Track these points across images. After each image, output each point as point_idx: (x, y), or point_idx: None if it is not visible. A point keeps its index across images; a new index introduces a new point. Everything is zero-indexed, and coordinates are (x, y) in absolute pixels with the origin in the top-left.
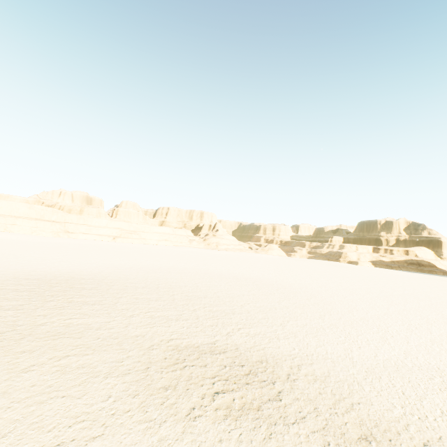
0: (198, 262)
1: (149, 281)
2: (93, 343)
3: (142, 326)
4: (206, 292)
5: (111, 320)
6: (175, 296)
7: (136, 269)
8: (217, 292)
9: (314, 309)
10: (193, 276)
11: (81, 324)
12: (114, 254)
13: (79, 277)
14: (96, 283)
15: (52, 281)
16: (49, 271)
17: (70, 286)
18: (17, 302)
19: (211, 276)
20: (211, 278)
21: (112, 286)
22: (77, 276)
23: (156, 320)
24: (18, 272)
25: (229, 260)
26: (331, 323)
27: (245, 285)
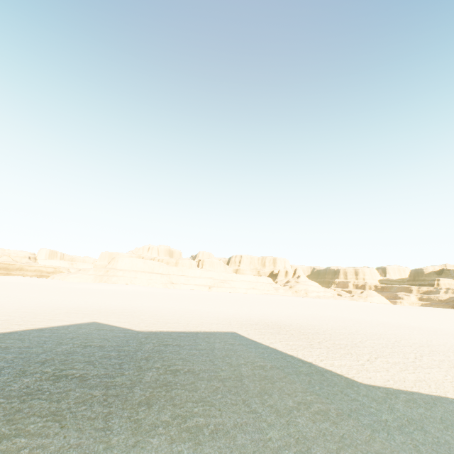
0: (325, 310)
1: (339, 328)
2: (451, 378)
3: (451, 368)
4: (418, 340)
5: (412, 361)
6: (402, 343)
7: (297, 316)
8: (428, 340)
9: None
10: (363, 324)
11: (397, 362)
12: (242, 303)
13: (280, 323)
14: (306, 328)
15: (271, 326)
16: (244, 317)
17: (295, 330)
18: (300, 342)
19: (377, 324)
20: (382, 326)
21: (326, 332)
22: (275, 322)
23: (448, 363)
24: (229, 318)
25: (347, 309)
26: None
27: (435, 334)
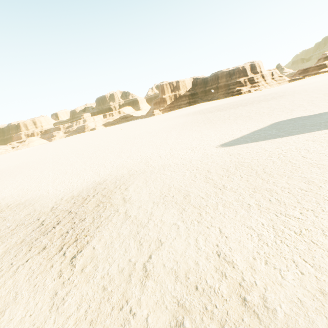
0: None
1: None
2: None
3: None
4: None
5: None
6: None
7: None
8: None
9: (3, 176)
10: None
11: None
12: None
13: None
14: None
15: None
16: None
17: None
18: None
19: None
20: None
21: None
22: None
23: None
24: None
25: None
26: (2, 180)
27: None
